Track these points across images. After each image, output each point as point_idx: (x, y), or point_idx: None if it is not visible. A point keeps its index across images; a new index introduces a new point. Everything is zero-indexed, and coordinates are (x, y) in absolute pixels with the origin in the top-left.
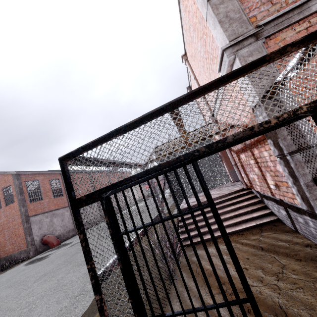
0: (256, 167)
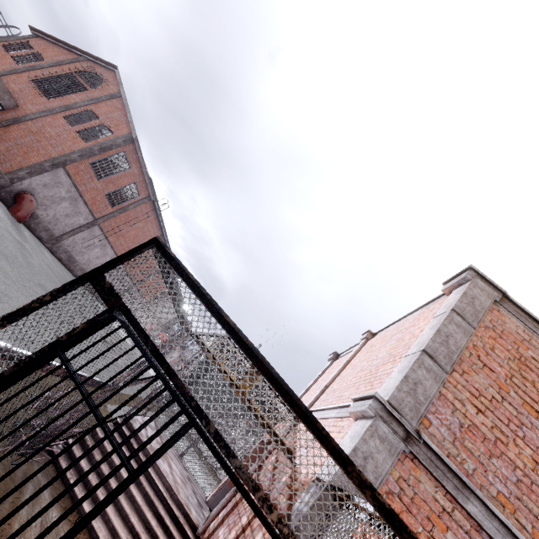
0: (236, 532)
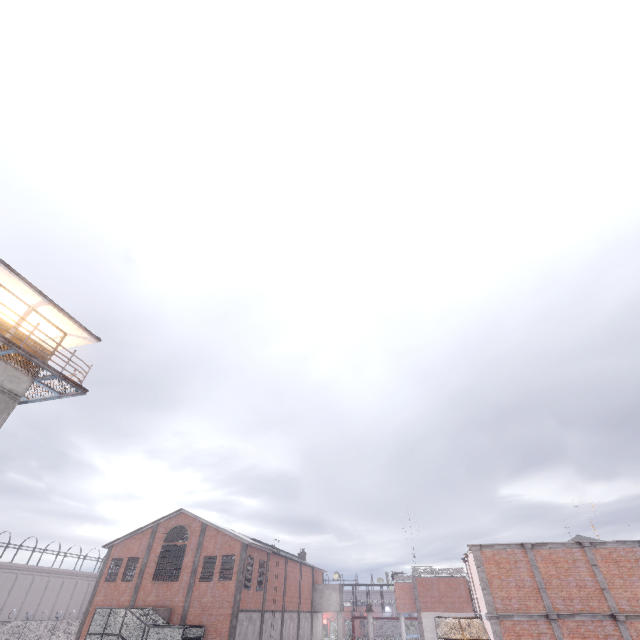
0: None
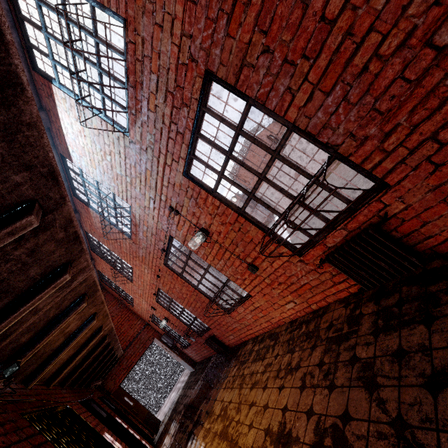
0: None
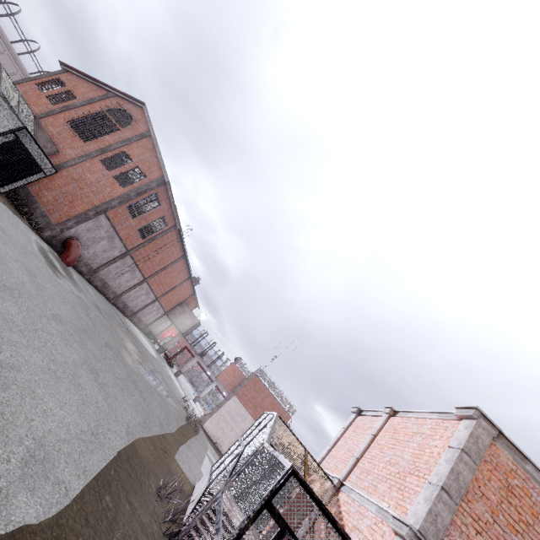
0: None
